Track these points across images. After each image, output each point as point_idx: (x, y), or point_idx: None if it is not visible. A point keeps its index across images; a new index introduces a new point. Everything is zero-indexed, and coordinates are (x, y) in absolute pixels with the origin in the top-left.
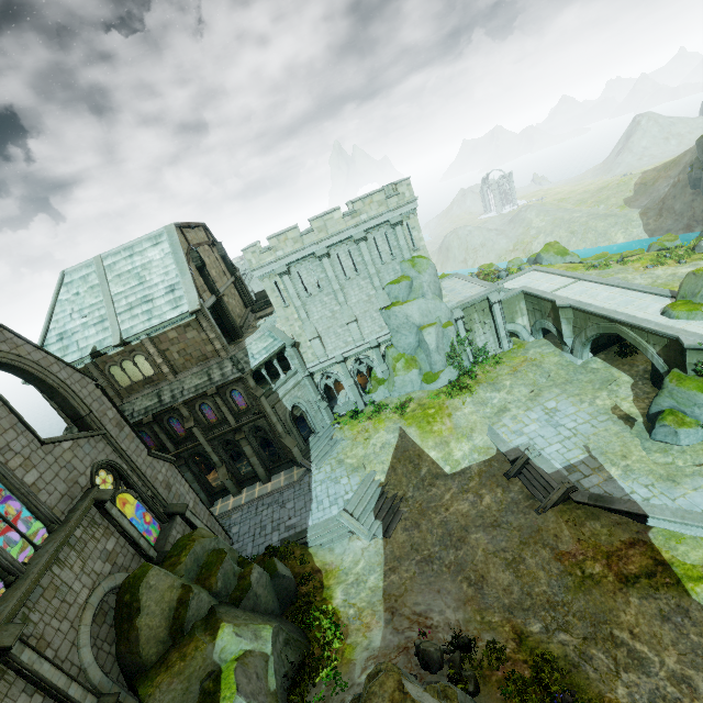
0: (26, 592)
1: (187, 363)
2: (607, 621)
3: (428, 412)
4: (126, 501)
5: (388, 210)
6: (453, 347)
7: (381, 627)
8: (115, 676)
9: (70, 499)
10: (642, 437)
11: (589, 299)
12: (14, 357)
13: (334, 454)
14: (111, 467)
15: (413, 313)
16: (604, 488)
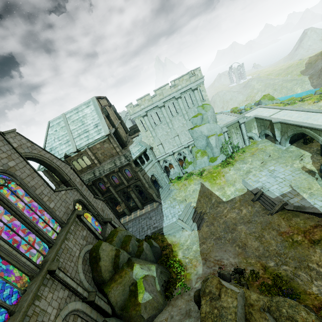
0: (57, 250)
1: (105, 158)
2: (306, 260)
3: (213, 175)
4: (87, 217)
5: (190, 83)
6: (223, 145)
7: (201, 266)
8: (93, 285)
9: (67, 214)
10: (317, 179)
11: (288, 118)
12: (39, 156)
13: (171, 196)
14: (80, 202)
15: (204, 130)
16: (300, 203)
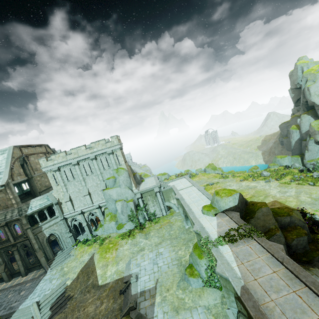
0: None
1: None
2: None
3: (109, 246)
4: None
5: (106, 147)
6: (131, 212)
7: None
8: None
9: None
10: (182, 278)
11: (187, 196)
12: None
13: (63, 263)
14: None
15: (113, 194)
16: (147, 310)
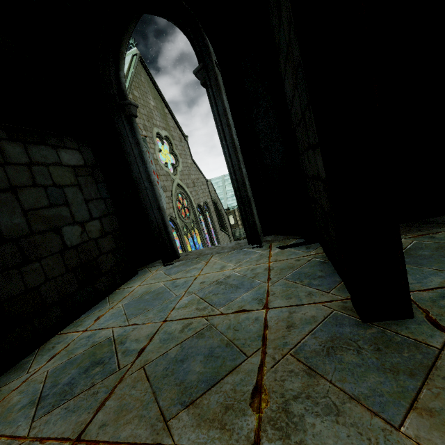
0: None
1: None
2: None
3: None
4: None
5: None
6: None
7: None
8: None
9: None
10: None
11: None
12: (217, 201)
13: None
14: None
15: None
16: None
